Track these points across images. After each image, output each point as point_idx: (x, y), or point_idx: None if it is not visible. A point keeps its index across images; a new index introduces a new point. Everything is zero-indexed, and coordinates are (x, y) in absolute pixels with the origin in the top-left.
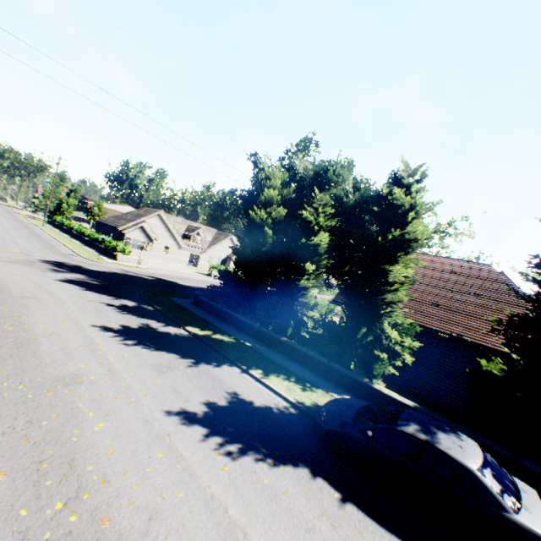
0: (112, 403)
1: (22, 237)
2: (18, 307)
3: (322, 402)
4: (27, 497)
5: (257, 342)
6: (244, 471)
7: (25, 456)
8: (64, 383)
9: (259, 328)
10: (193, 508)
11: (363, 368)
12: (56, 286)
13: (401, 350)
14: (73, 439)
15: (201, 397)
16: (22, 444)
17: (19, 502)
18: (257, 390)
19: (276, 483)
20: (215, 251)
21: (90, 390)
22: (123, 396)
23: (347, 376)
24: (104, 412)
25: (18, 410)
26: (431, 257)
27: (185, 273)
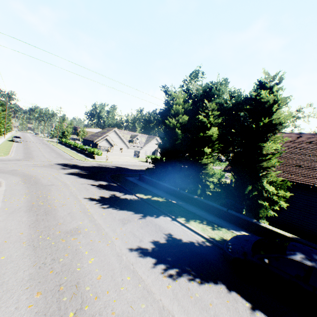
0: (98, 245)
1: (46, 152)
2: (45, 191)
3: (226, 237)
4: (53, 309)
5: (179, 200)
6: (182, 288)
7: (51, 282)
8: (71, 234)
9: (179, 191)
10: (152, 316)
11: (252, 213)
12: (64, 177)
13: (278, 199)
14: (77, 269)
15: (149, 238)
16: (49, 273)
17: (49, 312)
18: (183, 231)
19: (204, 296)
20: (147, 147)
21: (85, 237)
22: (104, 240)
23: (241, 218)
24: (93, 251)
25: (47, 252)
26: (290, 134)
27: (132, 162)
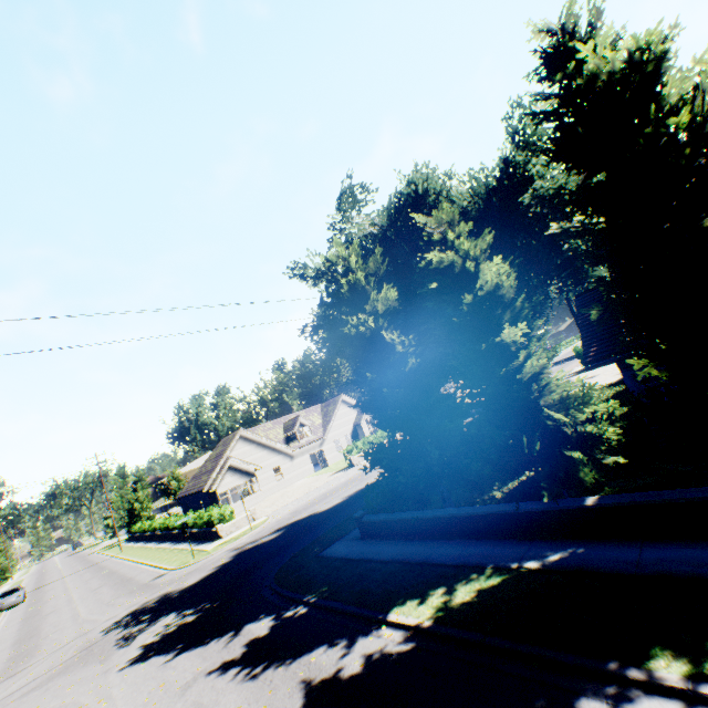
0: None
1: (87, 597)
2: None
3: None
4: None
5: (541, 544)
6: None
7: None
8: None
9: (516, 511)
10: None
11: None
12: (120, 690)
13: None
14: None
15: None
16: None
17: None
18: None
19: None
20: (335, 430)
21: None
22: None
23: None
24: None
25: None
26: None
27: (319, 487)
